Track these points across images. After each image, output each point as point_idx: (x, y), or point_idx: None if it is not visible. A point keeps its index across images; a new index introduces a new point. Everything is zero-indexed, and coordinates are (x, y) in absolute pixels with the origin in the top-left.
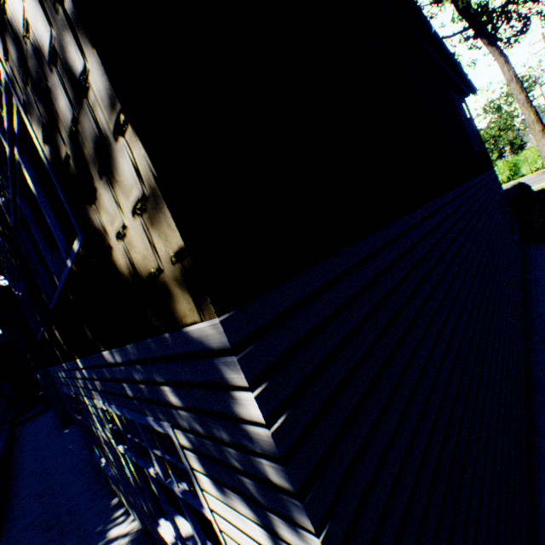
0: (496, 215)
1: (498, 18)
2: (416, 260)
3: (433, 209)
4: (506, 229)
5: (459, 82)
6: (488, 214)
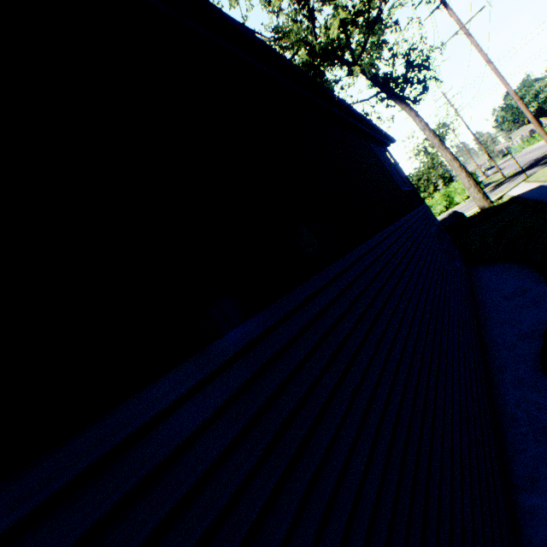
0: (434, 246)
1: (403, 83)
2: (331, 323)
3: (353, 259)
4: (446, 257)
5: (377, 135)
6: (423, 247)
